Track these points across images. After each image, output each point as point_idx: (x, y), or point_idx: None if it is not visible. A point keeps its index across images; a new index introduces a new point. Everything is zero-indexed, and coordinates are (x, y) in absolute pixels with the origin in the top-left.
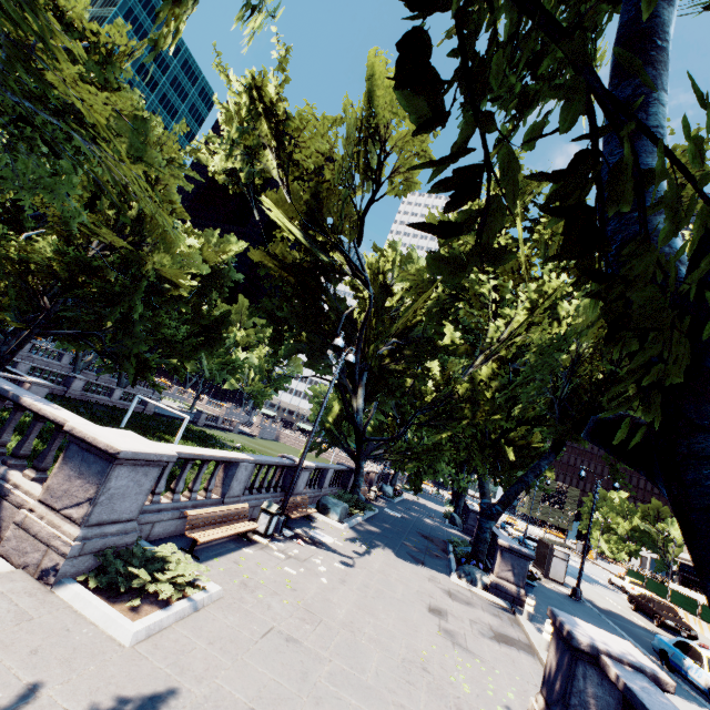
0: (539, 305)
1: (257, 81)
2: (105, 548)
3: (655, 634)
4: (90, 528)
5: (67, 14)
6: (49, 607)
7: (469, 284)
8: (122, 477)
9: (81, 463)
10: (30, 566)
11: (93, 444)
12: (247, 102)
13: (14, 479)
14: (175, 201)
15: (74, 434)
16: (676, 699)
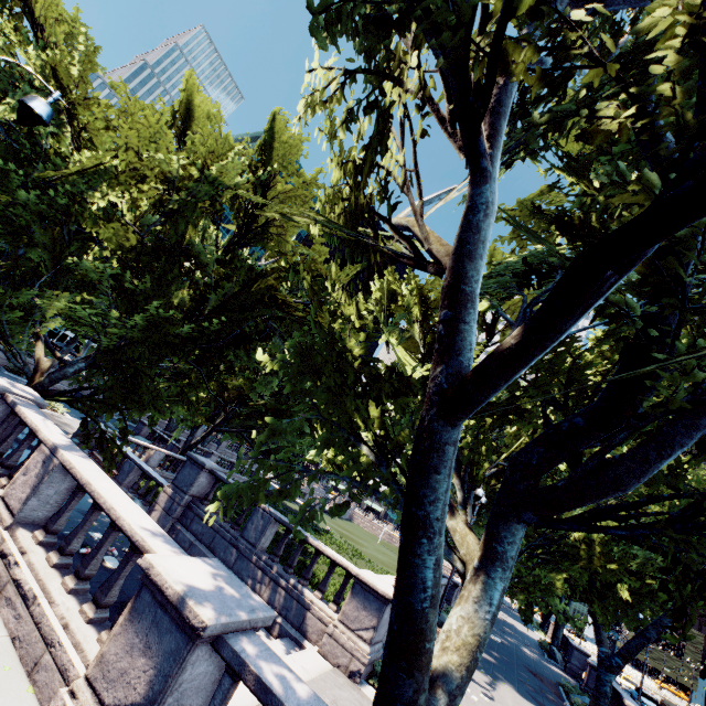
0: None
1: (418, 286)
2: (374, 660)
3: None
4: (371, 646)
5: (320, 271)
6: (366, 699)
7: None
8: (386, 613)
9: (364, 599)
10: (342, 666)
11: (374, 588)
12: (408, 297)
13: (311, 597)
14: None
15: (360, 578)
16: None
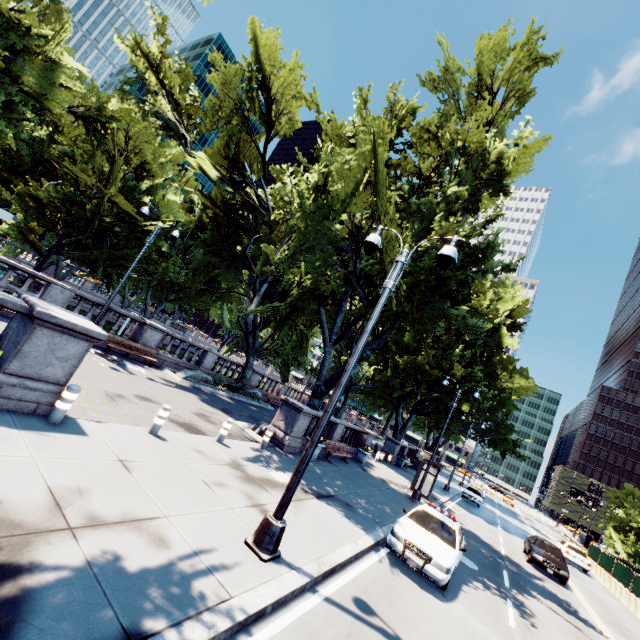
0: (322, 184)
1: (136, 42)
2: None
3: (499, 554)
4: None
5: None
6: None
7: (276, 175)
8: None
9: None
10: None
11: None
12: (134, 59)
13: None
14: (152, 162)
15: None
16: (330, 511)
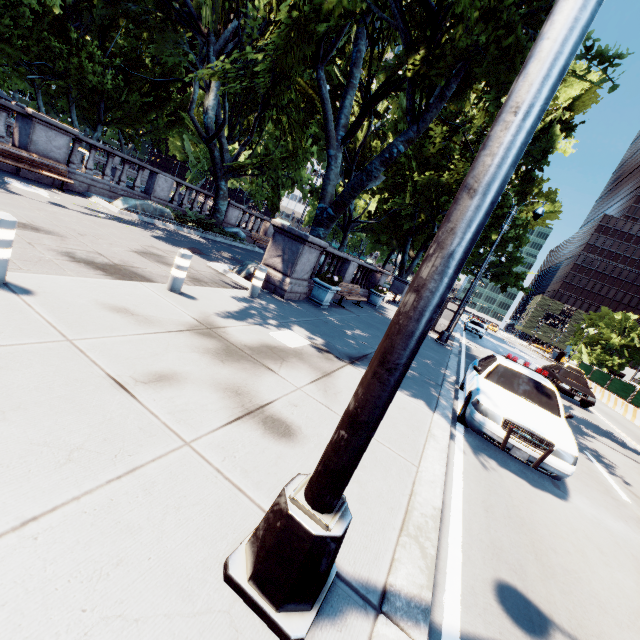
0: None
1: None
2: None
3: None
4: None
5: None
6: None
7: None
8: None
9: None
10: None
11: None
12: None
13: None
14: None
15: None
16: None
